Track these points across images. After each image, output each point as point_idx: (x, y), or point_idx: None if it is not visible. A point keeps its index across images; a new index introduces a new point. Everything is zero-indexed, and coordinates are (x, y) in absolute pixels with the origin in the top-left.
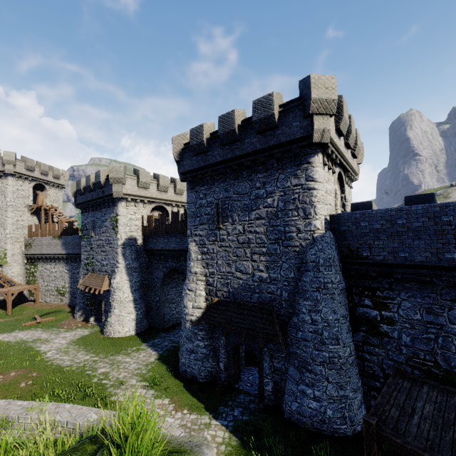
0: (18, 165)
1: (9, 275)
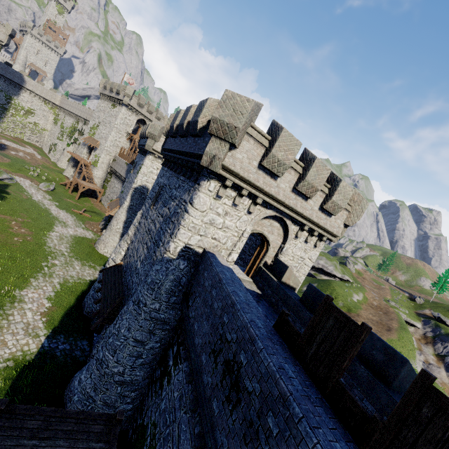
0: (133, 100)
1: (94, 175)
